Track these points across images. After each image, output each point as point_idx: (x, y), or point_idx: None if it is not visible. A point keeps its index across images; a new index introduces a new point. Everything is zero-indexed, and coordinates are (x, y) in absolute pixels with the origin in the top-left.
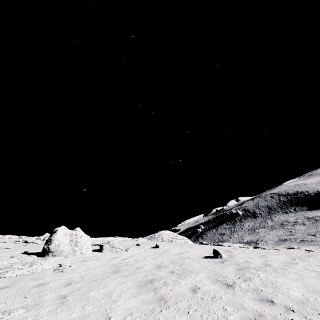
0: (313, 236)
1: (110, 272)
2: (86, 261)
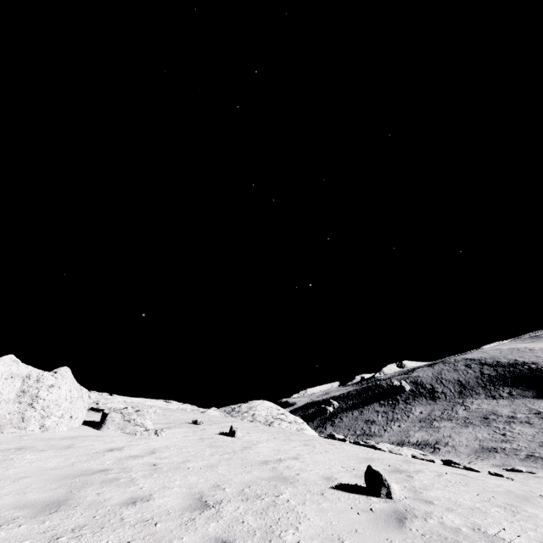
0: None
1: (31, 506)
2: (26, 451)
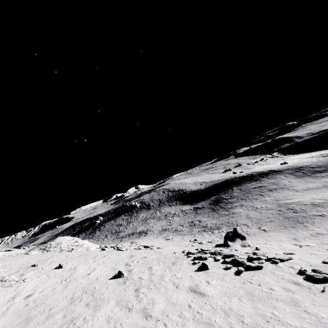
0: (182, 226)
1: (22, 323)
2: None
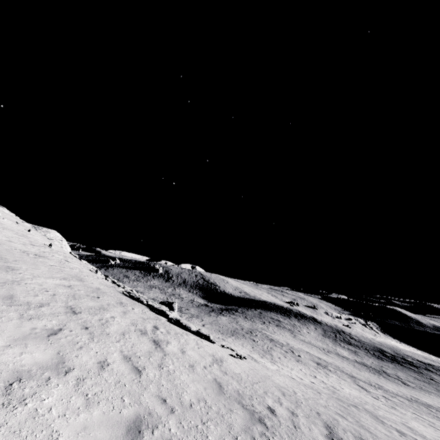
0: None
1: None
2: None
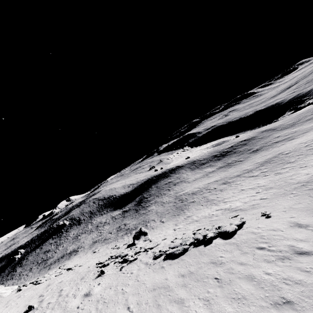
0: (110, 234)
1: None
2: None
